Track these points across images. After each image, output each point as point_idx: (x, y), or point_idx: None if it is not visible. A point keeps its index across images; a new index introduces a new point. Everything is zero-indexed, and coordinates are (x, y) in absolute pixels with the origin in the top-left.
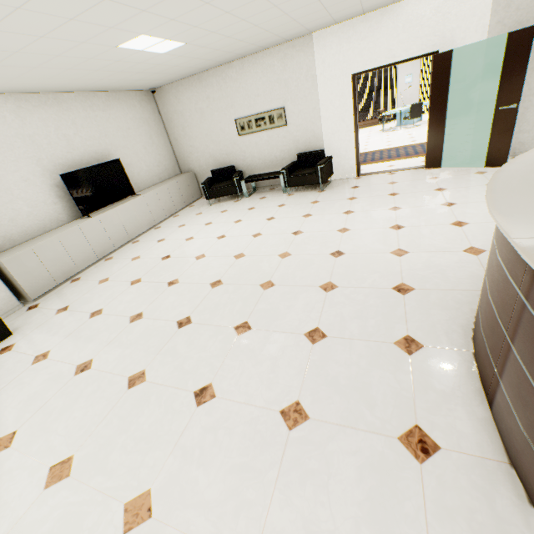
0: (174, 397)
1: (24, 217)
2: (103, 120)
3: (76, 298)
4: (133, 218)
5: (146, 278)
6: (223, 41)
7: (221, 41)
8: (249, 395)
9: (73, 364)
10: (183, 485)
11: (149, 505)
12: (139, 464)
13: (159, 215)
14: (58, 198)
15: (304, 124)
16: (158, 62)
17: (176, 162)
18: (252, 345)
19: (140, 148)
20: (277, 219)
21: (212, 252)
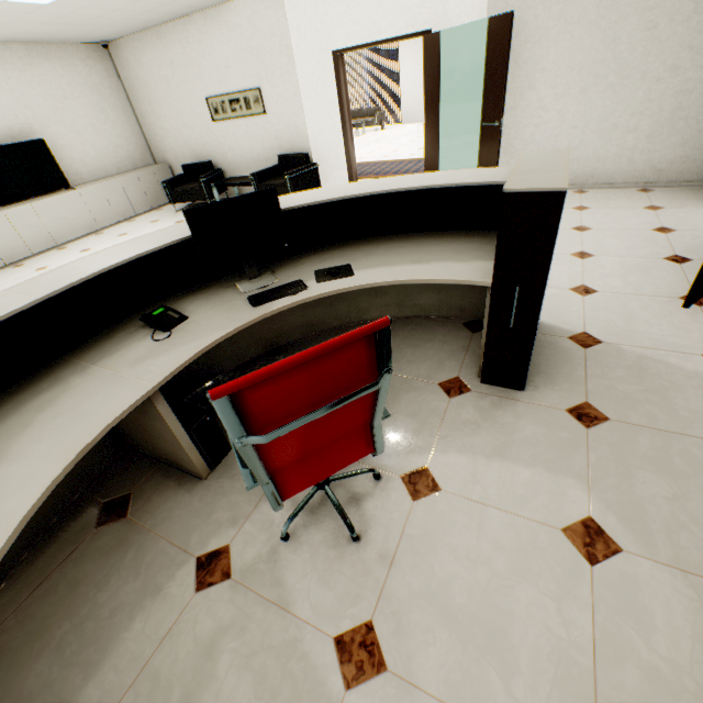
0: None
1: None
2: (22, 84)
3: None
4: (62, 218)
5: None
6: None
7: None
8: None
9: None
10: None
11: None
12: None
13: (106, 218)
14: None
15: (285, 115)
16: (58, 13)
17: (147, 148)
18: None
19: (85, 126)
20: None
21: None
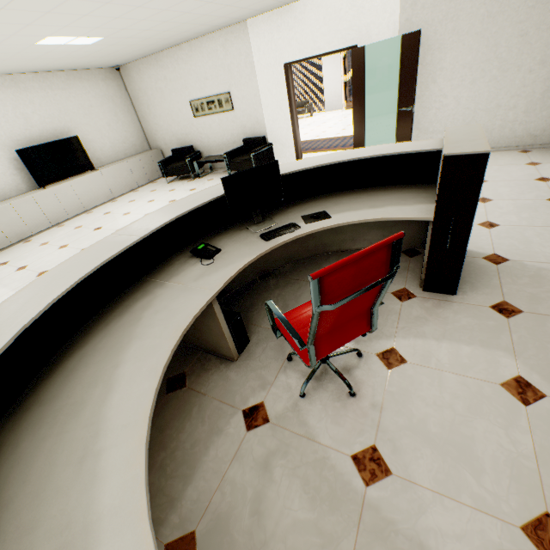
0: None
1: None
2: (63, 99)
3: (18, 255)
4: (89, 191)
5: (72, 244)
6: (145, 33)
7: (143, 33)
8: None
9: None
10: None
11: None
12: None
13: (118, 190)
14: (18, 171)
15: (248, 110)
16: (94, 50)
17: (145, 138)
18: None
19: (104, 125)
20: None
21: None
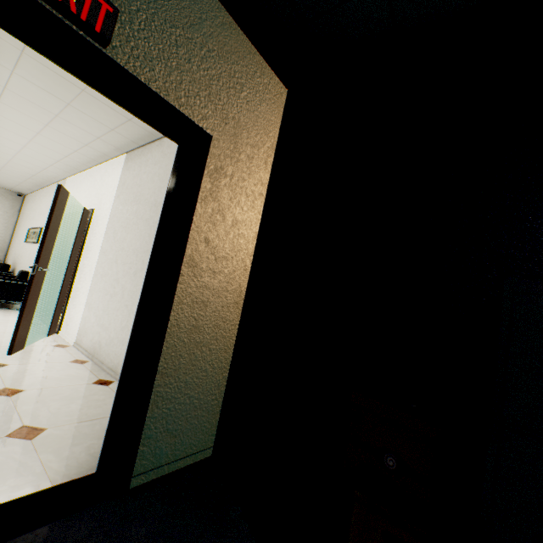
0: None
1: None
2: None
3: None
4: None
5: None
6: None
7: None
8: None
9: None
10: None
11: None
12: None
13: None
14: None
15: None
16: None
17: (6, 250)
18: None
19: None
20: None
21: None
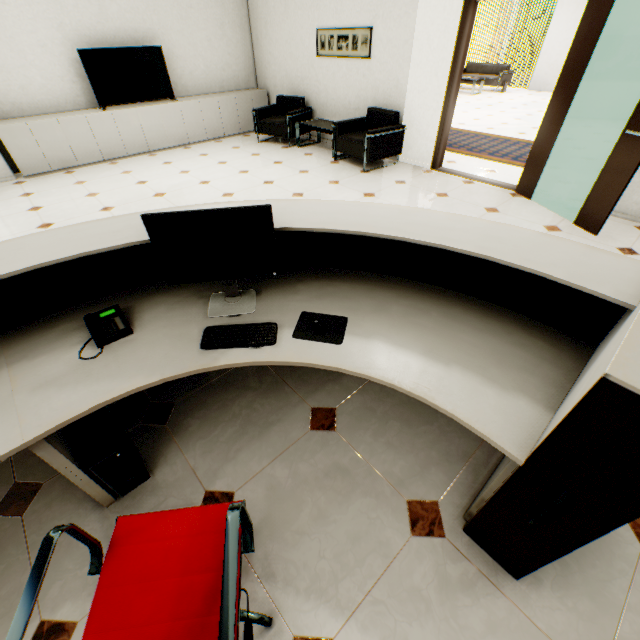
0: None
1: (37, 88)
2: None
3: (46, 189)
4: (159, 127)
5: (102, 195)
6: None
7: None
8: None
9: None
10: None
11: None
12: None
13: (197, 134)
14: (79, 78)
15: (389, 64)
16: None
17: (253, 70)
18: None
19: (202, 39)
20: (272, 185)
21: (173, 194)
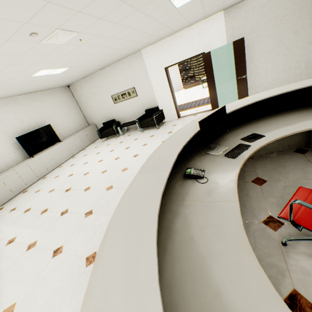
0: (44, 254)
1: None
2: (40, 105)
3: (21, 202)
4: (59, 154)
5: (57, 188)
6: (90, 63)
7: (89, 63)
8: (77, 250)
9: (7, 239)
10: (31, 298)
11: (13, 310)
12: (16, 290)
13: (75, 150)
14: (16, 149)
15: (146, 94)
16: (61, 76)
17: (85, 120)
18: (89, 223)
19: (63, 116)
20: (130, 147)
21: (92, 170)
